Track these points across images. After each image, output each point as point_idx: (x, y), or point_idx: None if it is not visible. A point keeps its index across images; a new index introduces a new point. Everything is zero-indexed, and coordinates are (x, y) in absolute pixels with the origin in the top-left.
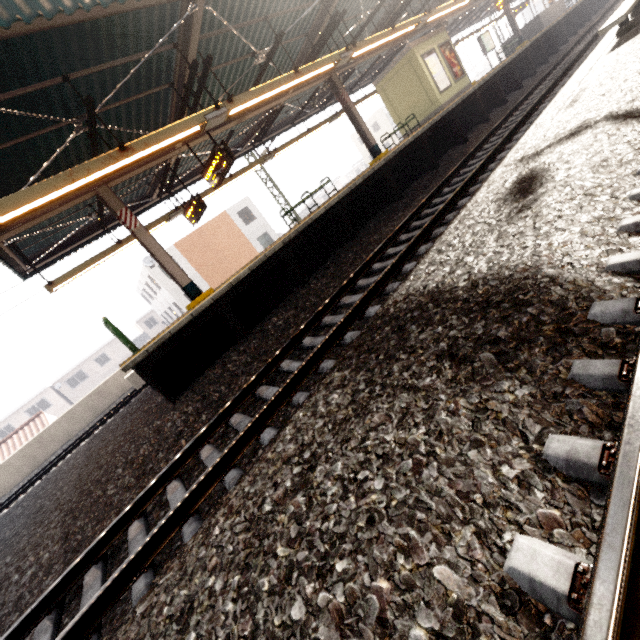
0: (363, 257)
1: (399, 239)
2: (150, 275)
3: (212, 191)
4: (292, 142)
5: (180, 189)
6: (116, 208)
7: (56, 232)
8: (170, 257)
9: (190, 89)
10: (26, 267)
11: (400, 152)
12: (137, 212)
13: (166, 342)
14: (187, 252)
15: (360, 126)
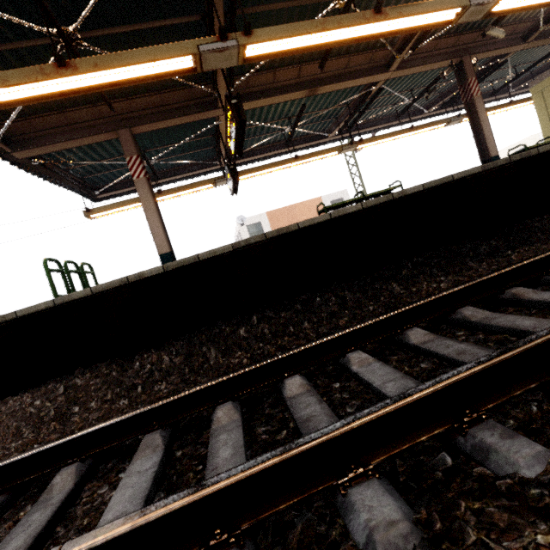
0: (341, 322)
1: (404, 335)
2: (239, 231)
3: (270, 167)
4: (385, 136)
5: (252, 161)
6: (128, 153)
7: (119, 169)
8: (159, 218)
9: (211, 18)
10: (94, 192)
11: (523, 161)
12: (205, 172)
13: (15, 322)
14: (274, 222)
15: (481, 128)
